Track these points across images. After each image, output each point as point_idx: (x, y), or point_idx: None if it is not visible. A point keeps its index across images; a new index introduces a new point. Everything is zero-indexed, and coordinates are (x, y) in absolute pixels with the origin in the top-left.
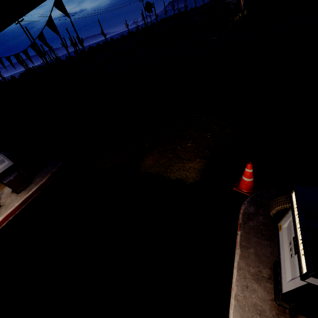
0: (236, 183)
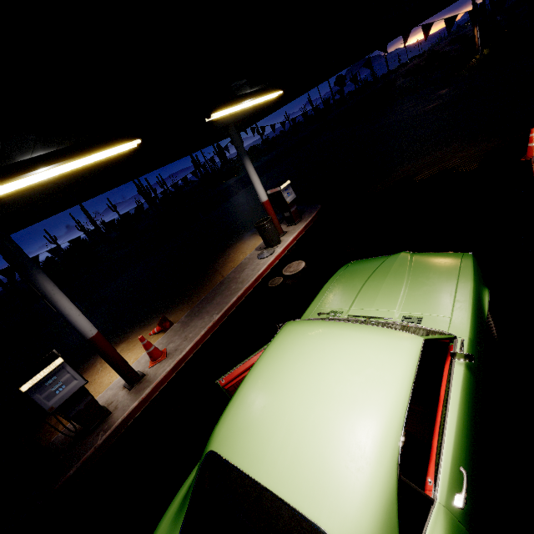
0: (522, 157)
